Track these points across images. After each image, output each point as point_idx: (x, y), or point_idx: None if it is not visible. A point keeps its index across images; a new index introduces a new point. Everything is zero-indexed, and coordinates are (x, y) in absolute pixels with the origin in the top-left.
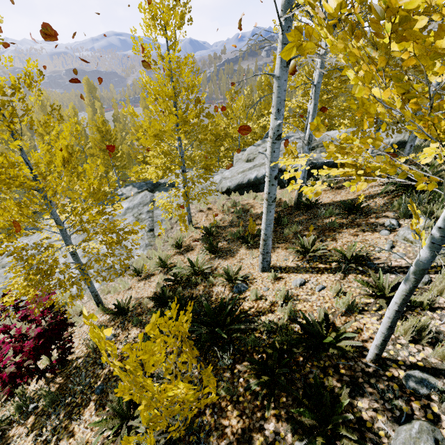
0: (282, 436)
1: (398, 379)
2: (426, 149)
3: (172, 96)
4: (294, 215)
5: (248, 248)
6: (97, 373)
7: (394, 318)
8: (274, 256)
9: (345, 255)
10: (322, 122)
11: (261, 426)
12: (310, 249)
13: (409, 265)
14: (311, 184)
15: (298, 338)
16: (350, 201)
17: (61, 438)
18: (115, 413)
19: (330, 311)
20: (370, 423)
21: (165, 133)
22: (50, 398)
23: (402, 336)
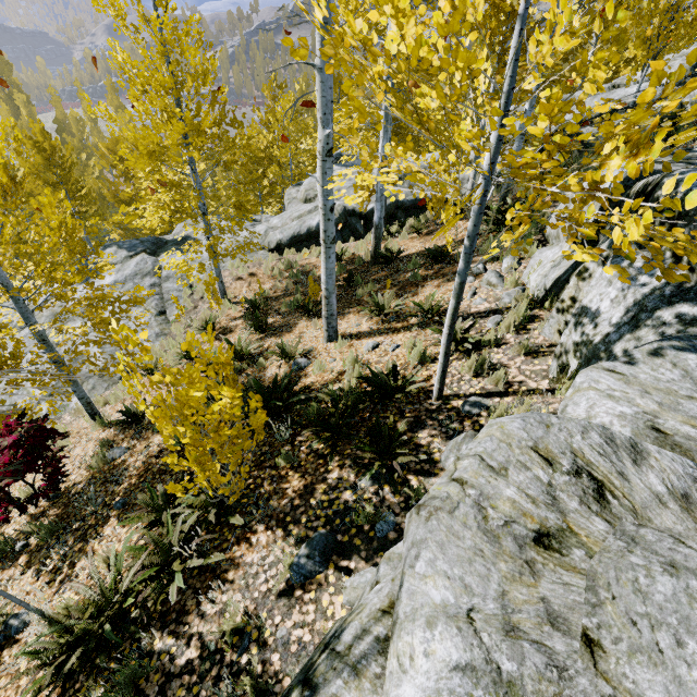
0: (345, 479)
1: (456, 409)
2: (448, 157)
3: (171, 88)
4: (371, 272)
5: (310, 319)
6: (113, 491)
7: (447, 344)
8: (343, 323)
9: (423, 308)
10: (413, 140)
11: (325, 478)
12: (386, 308)
13: (487, 310)
14: (395, 231)
15: (363, 391)
16: (437, 247)
17: (77, 560)
18: (149, 510)
19: (403, 367)
20: (427, 446)
21: (168, 149)
22: (47, 527)
23: (468, 373)
